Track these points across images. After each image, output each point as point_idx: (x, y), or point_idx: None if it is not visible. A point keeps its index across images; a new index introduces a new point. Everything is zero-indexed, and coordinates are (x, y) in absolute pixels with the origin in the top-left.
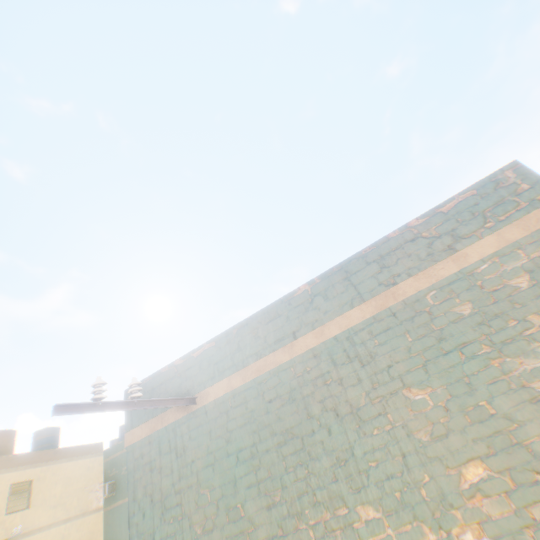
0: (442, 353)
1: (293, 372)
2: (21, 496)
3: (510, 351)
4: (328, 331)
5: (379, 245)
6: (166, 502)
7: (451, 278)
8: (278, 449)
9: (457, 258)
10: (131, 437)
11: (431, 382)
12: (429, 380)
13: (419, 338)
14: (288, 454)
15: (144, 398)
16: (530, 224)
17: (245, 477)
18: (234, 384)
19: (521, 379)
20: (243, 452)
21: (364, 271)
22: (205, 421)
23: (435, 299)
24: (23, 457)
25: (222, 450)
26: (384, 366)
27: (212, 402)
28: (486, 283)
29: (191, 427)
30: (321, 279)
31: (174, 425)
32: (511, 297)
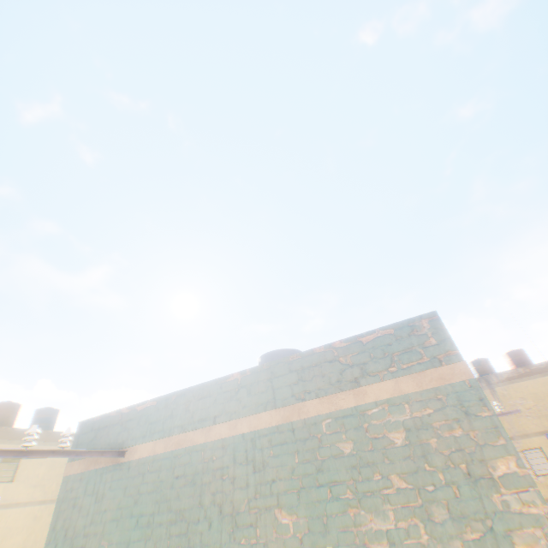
0: (316, 483)
1: (202, 455)
2: (12, 466)
3: (368, 504)
4: (240, 426)
5: (304, 356)
6: (75, 541)
7: (348, 411)
8: (169, 525)
9: (358, 393)
10: (70, 468)
11: (299, 509)
12: (298, 506)
13: (304, 462)
14: (174, 533)
15: (91, 435)
16: (425, 381)
17: (137, 541)
18: (157, 449)
19: (367, 535)
20: (143, 517)
21: (286, 377)
22: (126, 475)
23: (328, 428)
24: (19, 432)
25: (129, 508)
26: (269, 478)
27: (136, 460)
28: (372, 428)
29: (114, 477)
30: (252, 373)
31: (103, 470)
32: (386, 450)
